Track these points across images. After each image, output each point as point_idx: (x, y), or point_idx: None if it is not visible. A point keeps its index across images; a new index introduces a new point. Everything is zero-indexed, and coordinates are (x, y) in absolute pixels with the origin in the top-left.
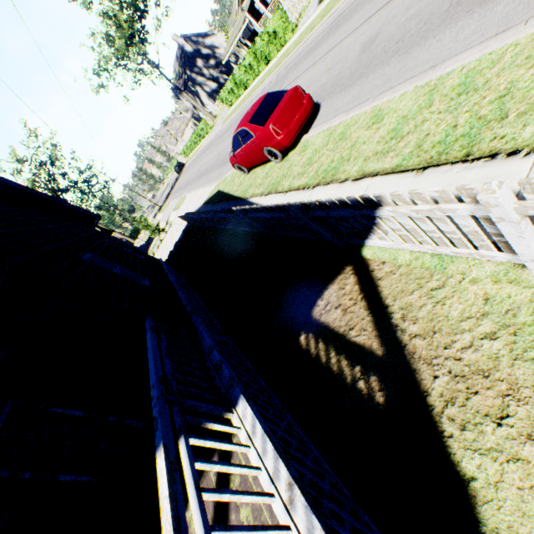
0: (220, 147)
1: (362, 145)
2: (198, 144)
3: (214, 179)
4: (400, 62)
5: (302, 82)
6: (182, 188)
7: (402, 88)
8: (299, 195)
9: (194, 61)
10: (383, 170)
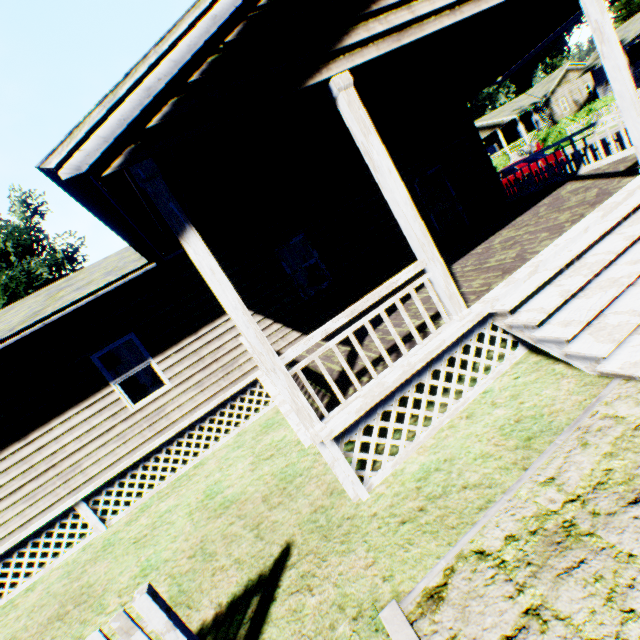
0: None
1: None
2: None
3: None
4: None
5: None
6: None
7: None
8: None
9: None
10: None
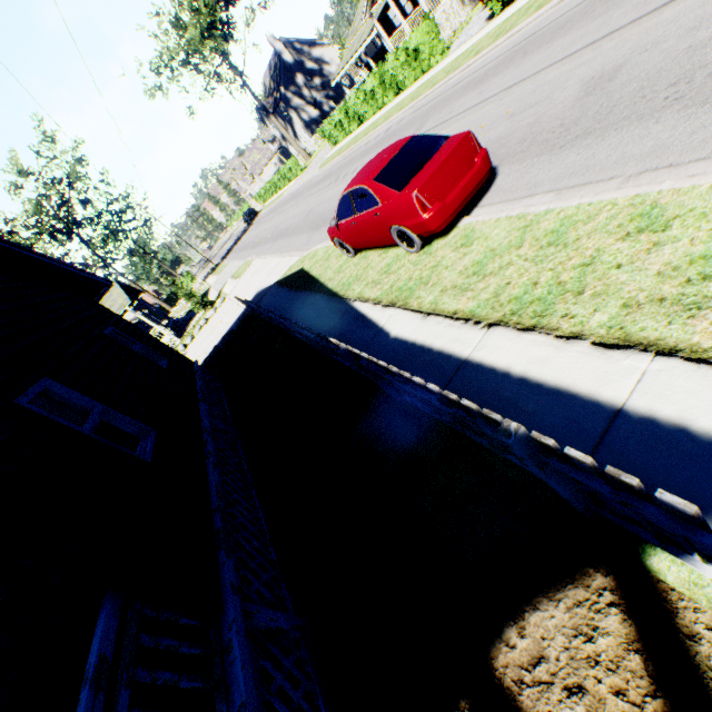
0: (312, 200)
1: (614, 270)
2: (281, 189)
3: (296, 248)
4: (689, 120)
5: (459, 127)
6: (249, 246)
7: (706, 169)
8: (457, 331)
9: (293, 75)
10: (692, 348)
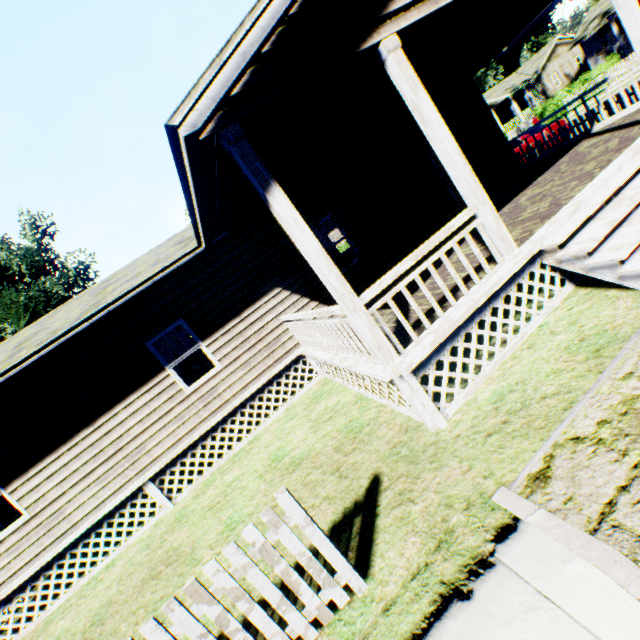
0: None
1: None
2: None
3: None
4: None
5: None
6: None
7: None
8: None
9: None
10: None
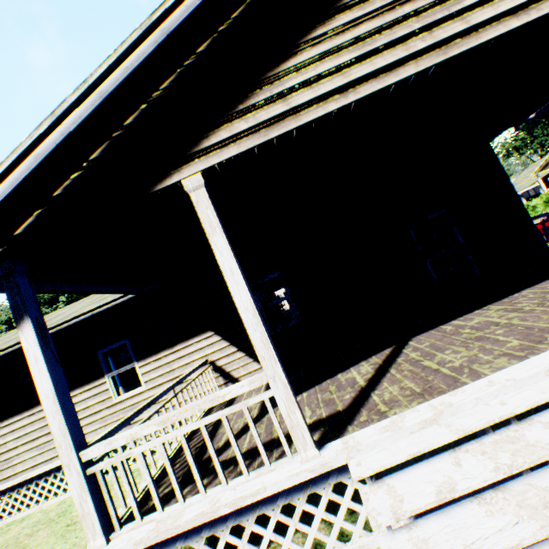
0: None
1: None
2: None
3: None
4: None
5: None
6: None
7: None
8: None
9: None
10: None
